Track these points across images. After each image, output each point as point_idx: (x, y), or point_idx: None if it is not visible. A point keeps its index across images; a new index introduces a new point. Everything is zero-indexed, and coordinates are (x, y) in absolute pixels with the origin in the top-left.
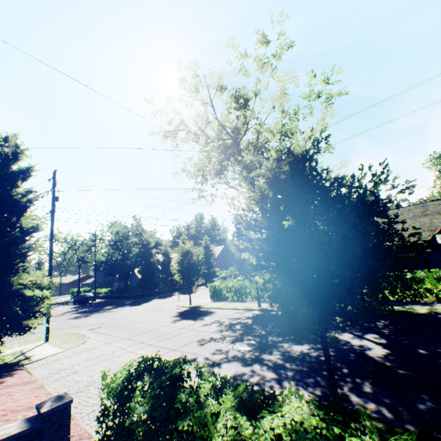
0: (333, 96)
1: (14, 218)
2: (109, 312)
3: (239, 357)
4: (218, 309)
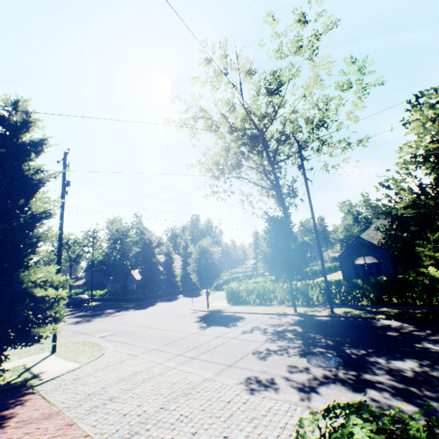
0: (368, 85)
1: (22, 201)
2: (113, 316)
3: (332, 377)
4: (244, 313)
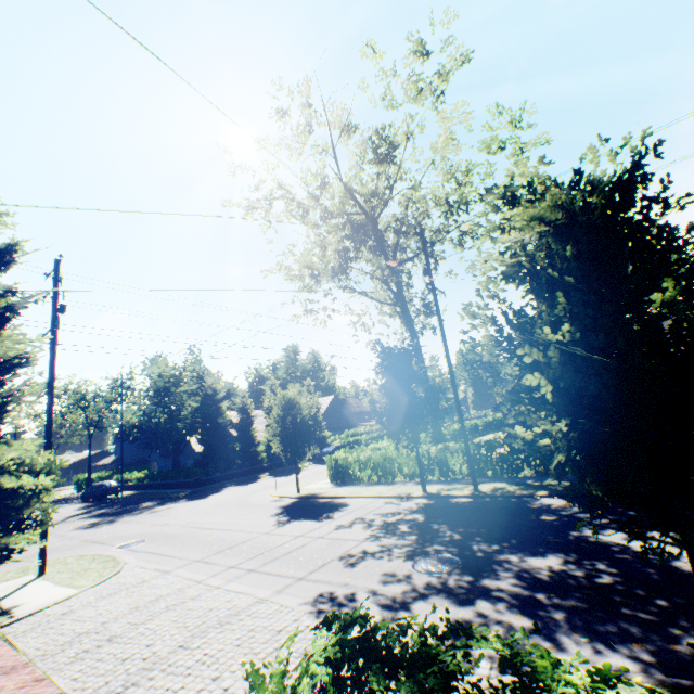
0: (526, 146)
1: None
2: (151, 513)
3: (438, 587)
4: (350, 498)
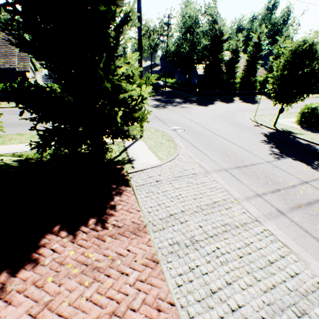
0: None
1: None
2: (181, 108)
3: None
4: None
